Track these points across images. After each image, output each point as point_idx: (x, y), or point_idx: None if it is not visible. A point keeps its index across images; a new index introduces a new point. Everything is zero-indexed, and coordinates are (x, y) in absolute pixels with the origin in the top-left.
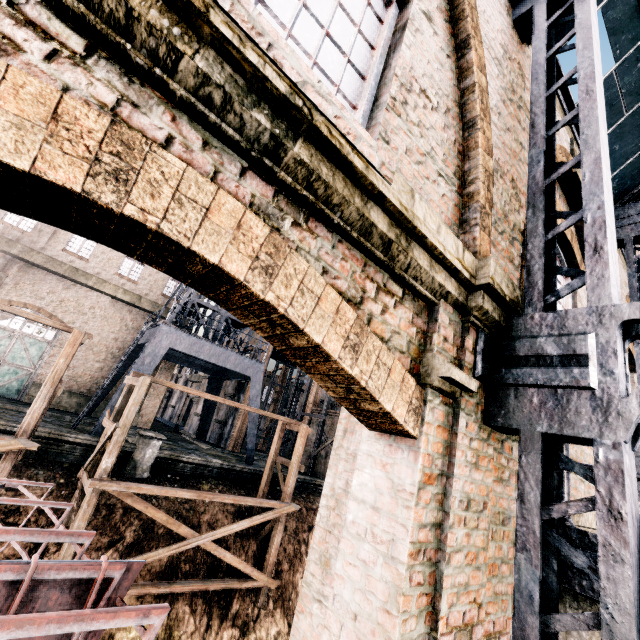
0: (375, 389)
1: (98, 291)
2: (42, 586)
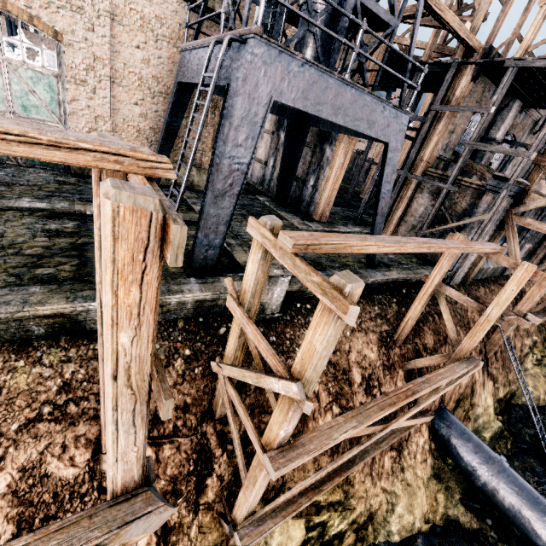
0: None
1: None
2: None
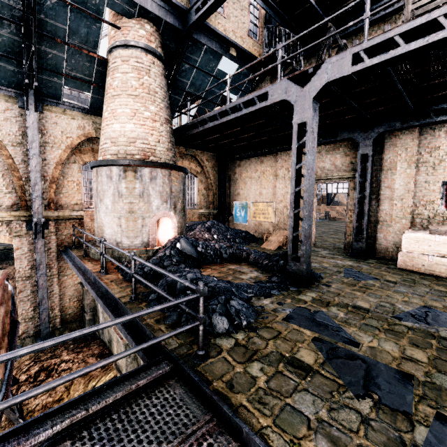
0: None
1: None
2: None
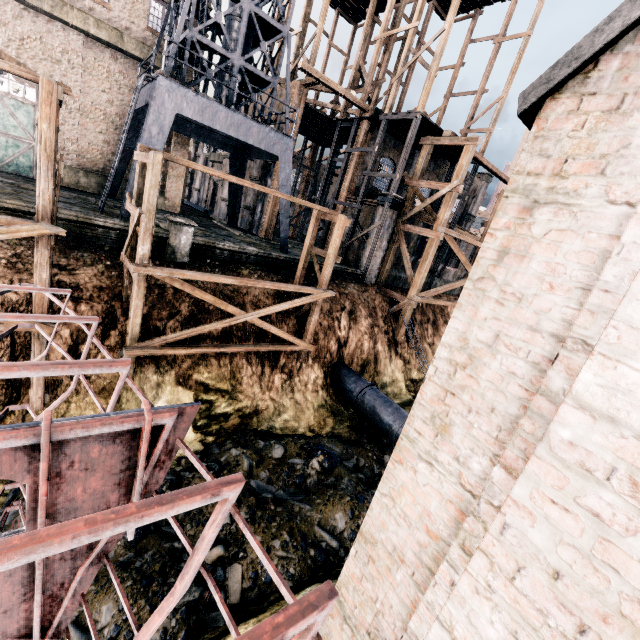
0: None
1: (62, 22)
2: (72, 443)
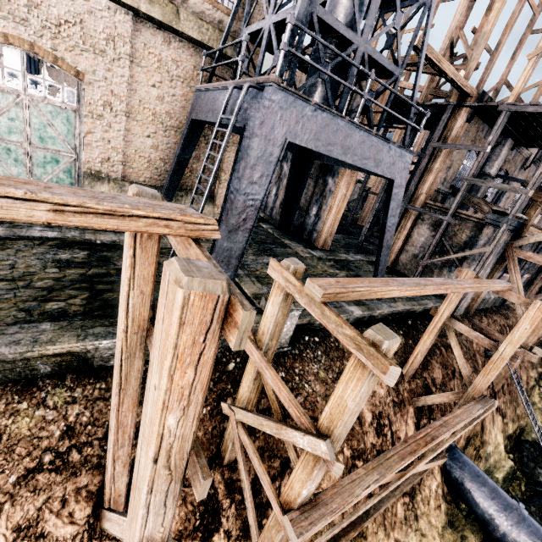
0: None
1: None
2: None
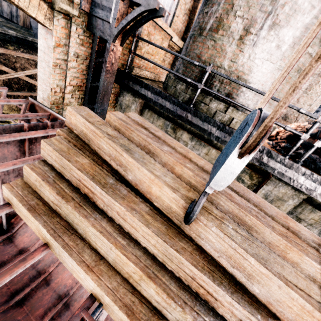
0: (24, 7)
1: None
2: None
